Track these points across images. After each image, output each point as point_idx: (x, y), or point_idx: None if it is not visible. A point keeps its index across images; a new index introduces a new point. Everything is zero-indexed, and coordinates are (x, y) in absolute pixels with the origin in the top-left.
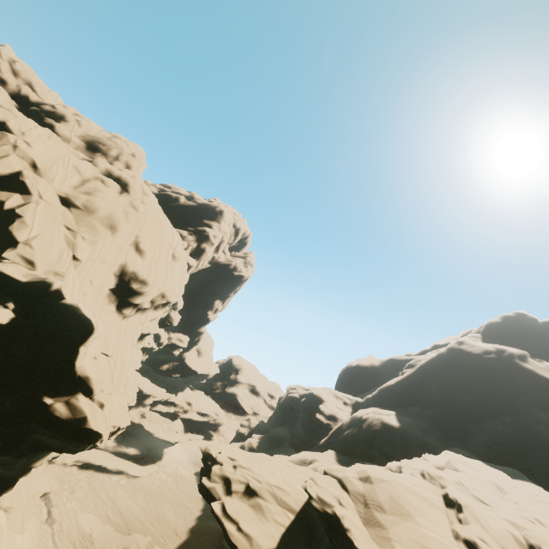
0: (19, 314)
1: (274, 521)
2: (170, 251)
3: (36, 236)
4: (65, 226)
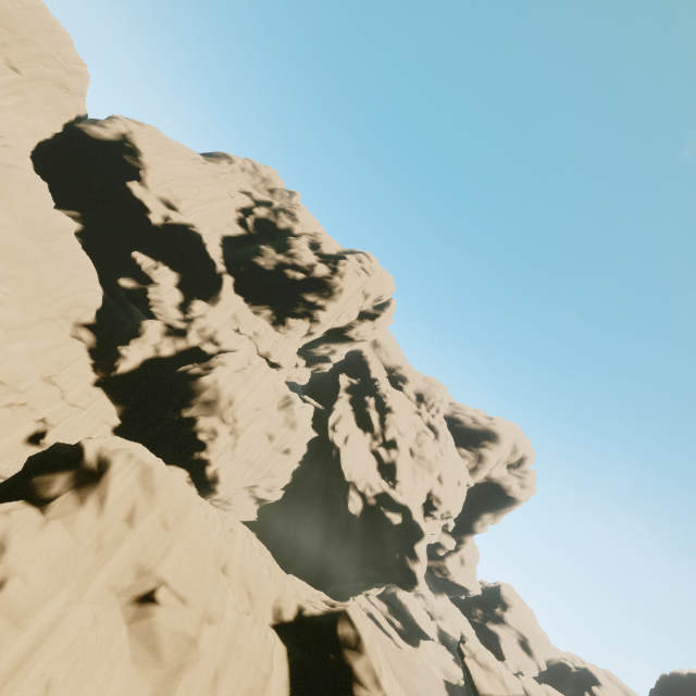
0: (402, 518)
1: (499, 689)
2: (457, 480)
3: (404, 477)
4: (412, 469)
